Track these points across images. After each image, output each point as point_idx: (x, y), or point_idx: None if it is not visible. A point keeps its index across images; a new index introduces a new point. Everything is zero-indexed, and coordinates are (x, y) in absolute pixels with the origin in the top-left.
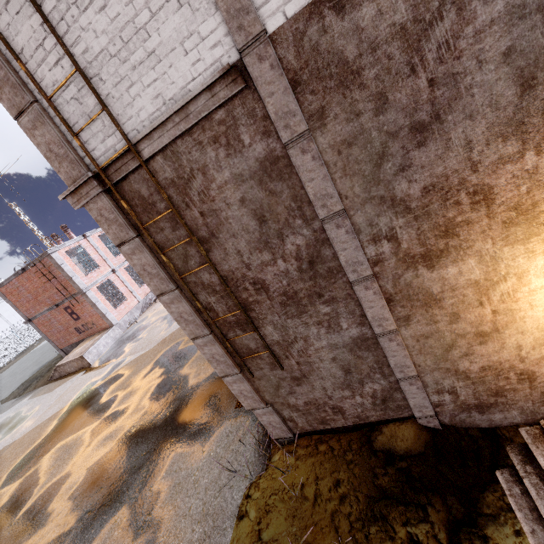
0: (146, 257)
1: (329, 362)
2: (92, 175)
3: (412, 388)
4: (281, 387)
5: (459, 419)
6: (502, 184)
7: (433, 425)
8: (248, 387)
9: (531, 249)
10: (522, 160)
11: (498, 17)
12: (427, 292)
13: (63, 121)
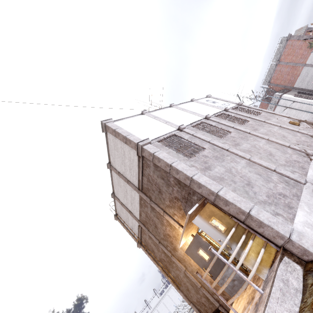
0: (150, 256)
1: (187, 282)
2: (137, 242)
3: (205, 292)
4: (188, 294)
5: (228, 308)
6: (169, 233)
7: (224, 311)
8: (182, 294)
9: (183, 244)
10: (167, 228)
11: (150, 212)
12: (181, 258)
13: (132, 235)
